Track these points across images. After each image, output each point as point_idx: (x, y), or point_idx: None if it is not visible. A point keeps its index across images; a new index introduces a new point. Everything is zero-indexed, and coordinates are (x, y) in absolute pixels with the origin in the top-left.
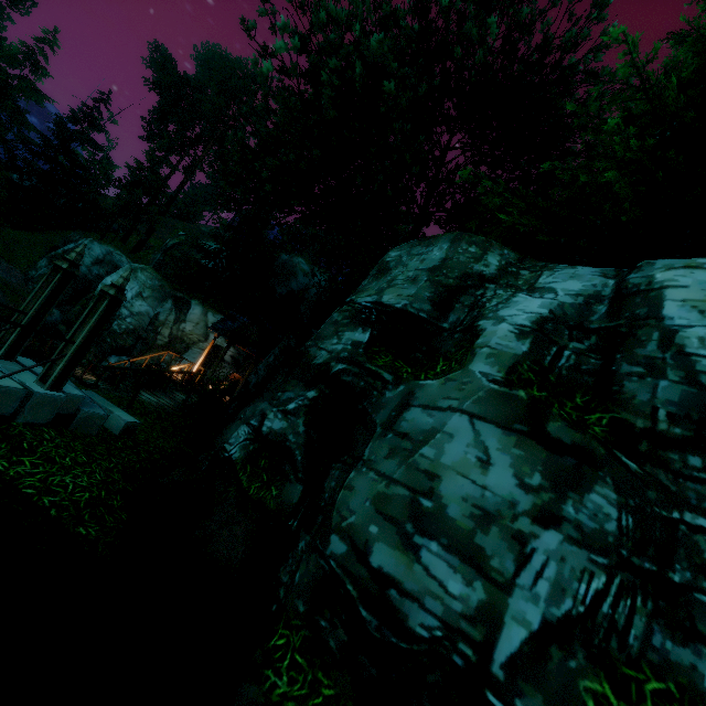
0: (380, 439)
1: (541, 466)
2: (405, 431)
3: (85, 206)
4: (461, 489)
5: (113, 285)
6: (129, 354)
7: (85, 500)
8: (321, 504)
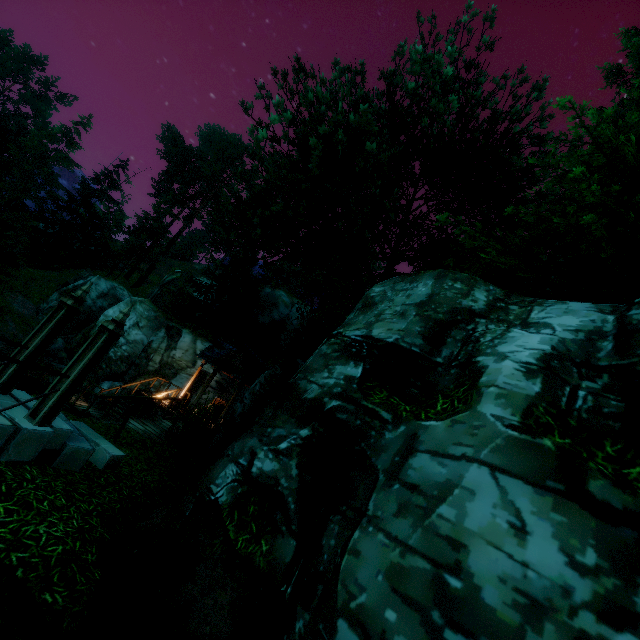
0: (384, 490)
1: (592, 538)
2: (414, 482)
3: (97, 249)
4: (496, 565)
5: (113, 320)
6: (121, 379)
7: (57, 555)
8: (319, 568)
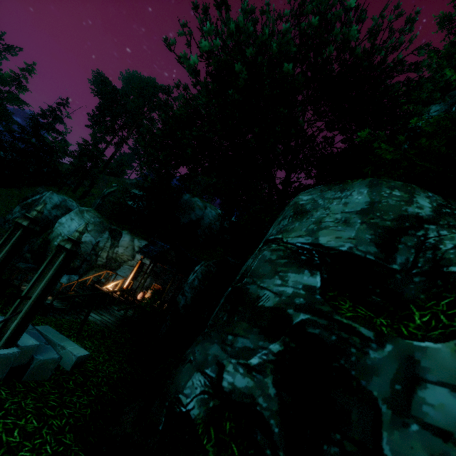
0: (398, 429)
1: None
2: (441, 426)
3: (48, 170)
4: None
5: (69, 239)
6: (77, 272)
7: None
8: None
